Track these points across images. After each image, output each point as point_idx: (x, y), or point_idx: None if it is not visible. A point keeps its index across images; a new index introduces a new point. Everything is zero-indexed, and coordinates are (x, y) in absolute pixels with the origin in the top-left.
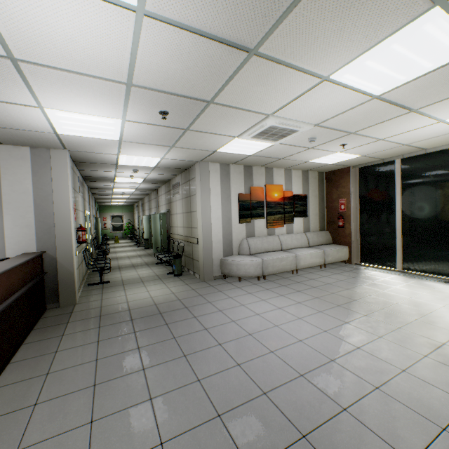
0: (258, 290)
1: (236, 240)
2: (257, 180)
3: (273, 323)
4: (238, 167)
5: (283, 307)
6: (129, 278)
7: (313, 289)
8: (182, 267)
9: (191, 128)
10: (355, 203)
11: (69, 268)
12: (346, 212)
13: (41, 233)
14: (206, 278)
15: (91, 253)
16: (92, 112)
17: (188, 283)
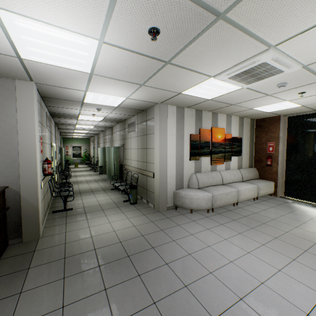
0: (213, 225)
1: (186, 175)
2: (205, 123)
3: (257, 278)
4: (191, 110)
5: (251, 251)
6: (90, 205)
7: (265, 226)
8: (137, 196)
9: (173, 61)
10: (283, 146)
11: (33, 202)
12: (274, 153)
13: (4, 167)
14: (161, 209)
15: (56, 178)
16: (63, 23)
17: (145, 214)
